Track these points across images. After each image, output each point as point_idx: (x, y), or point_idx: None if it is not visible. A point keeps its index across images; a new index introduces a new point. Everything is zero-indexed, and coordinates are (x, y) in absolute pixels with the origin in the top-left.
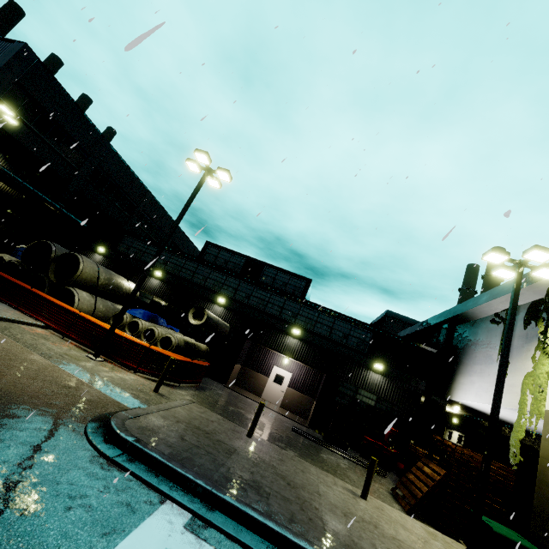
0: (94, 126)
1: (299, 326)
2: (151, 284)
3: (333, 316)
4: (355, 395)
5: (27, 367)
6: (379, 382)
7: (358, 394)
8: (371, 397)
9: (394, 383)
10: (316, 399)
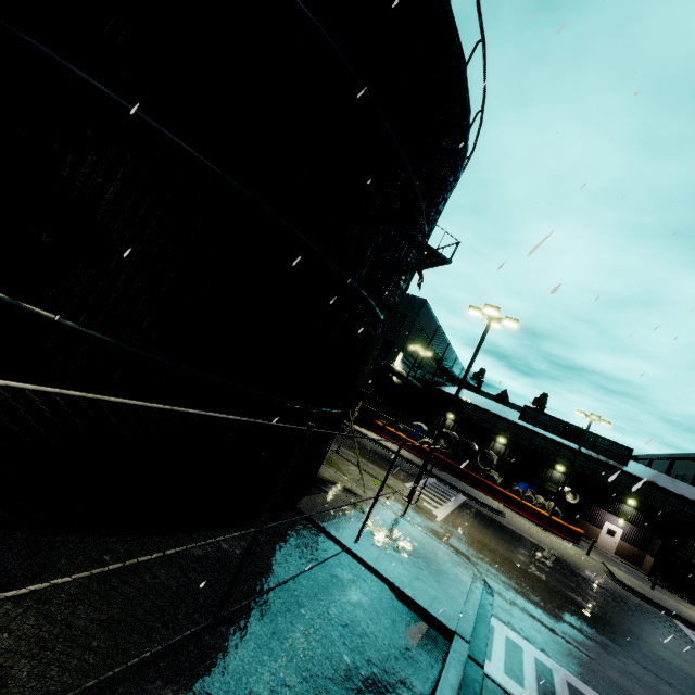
0: (437, 321)
1: (633, 497)
2: (496, 447)
3: (665, 494)
4: (690, 560)
5: (559, 548)
6: None
7: (694, 559)
8: None
9: None
10: (654, 556)
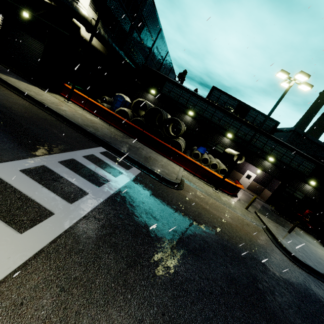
0: None
1: (273, 156)
2: (186, 119)
3: (295, 154)
4: (293, 193)
5: (231, 216)
6: (309, 189)
7: (295, 193)
8: (301, 195)
9: (317, 191)
10: (272, 192)
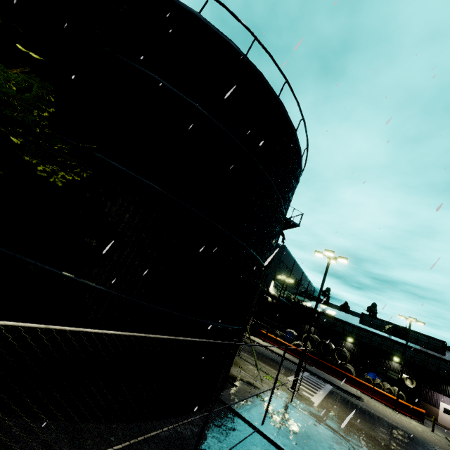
0: (293, 258)
1: None
2: (347, 345)
3: None
4: None
5: (409, 426)
6: None
7: None
8: None
9: None
10: None
